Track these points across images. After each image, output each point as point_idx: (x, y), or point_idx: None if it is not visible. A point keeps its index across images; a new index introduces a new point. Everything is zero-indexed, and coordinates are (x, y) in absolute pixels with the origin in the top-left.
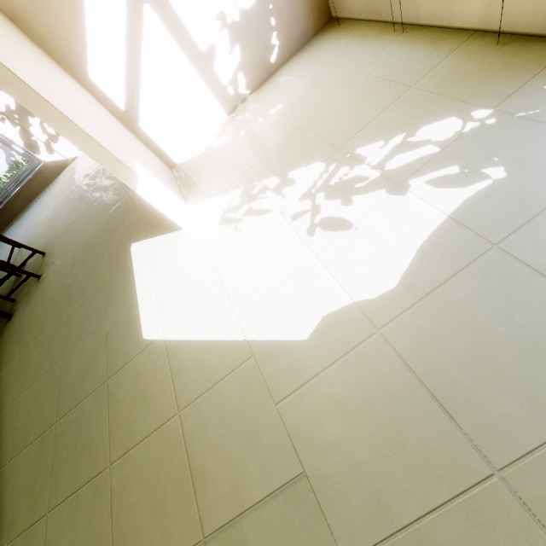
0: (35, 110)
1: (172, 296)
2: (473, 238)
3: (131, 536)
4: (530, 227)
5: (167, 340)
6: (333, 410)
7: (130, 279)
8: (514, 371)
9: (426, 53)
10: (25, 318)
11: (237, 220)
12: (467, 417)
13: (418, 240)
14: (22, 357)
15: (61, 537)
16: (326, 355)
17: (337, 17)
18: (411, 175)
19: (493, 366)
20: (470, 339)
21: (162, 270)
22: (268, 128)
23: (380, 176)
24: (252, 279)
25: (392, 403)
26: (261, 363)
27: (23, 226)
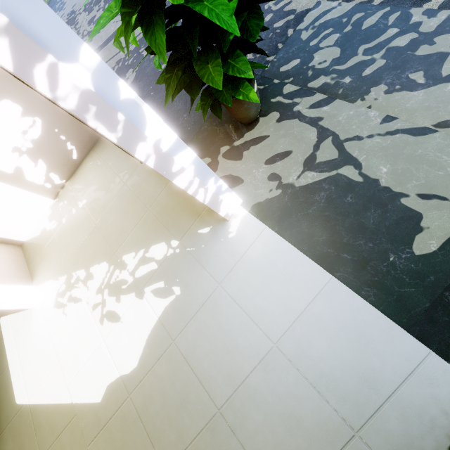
0: None
1: (31, 368)
2: (166, 335)
3: None
4: (185, 330)
5: (30, 405)
6: (111, 448)
7: (2, 351)
8: (174, 418)
9: (155, 181)
10: None
11: (64, 305)
12: (158, 445)
13: (146, 334)
14: None
15: None
16: (108, 412)
17: None
18: (146, 284)
19: (168, 416)
20: (162, 400)
21: (23, 344)
22: (78, 221)
23: (133, 281)
24: (73, 356)
25: (133, 440)
26: (80, 419)
27: None
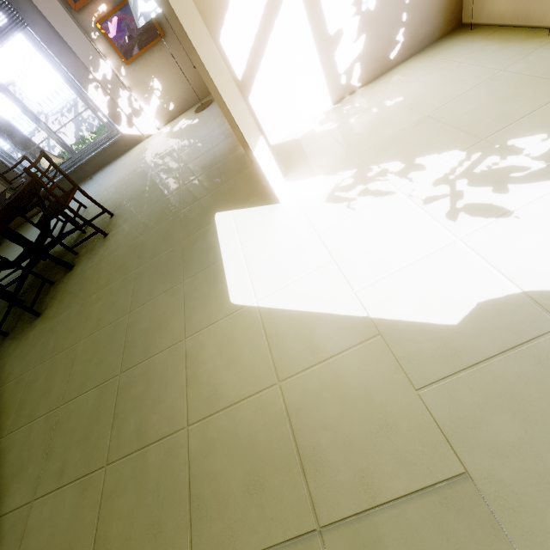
0: (197, 42)
1: (268, 265)
2: None
3: (216, 508)
4: None
5: (262, 307)
6: (504, 407)
7: (213, 245)
8: None
9: None
10: (87, 271)
11: (350, 199)
12: None
13: None
14: (83, 306)
15: (123, 494)
16: (487, 344)
17: (468, 23)
18: None
19: None
20: None
21: (254, 239)
22: (385, 117)
23: (545, 167)
24: (373, 256)
25: None
26: (392, 343)
27: (90, 190)
